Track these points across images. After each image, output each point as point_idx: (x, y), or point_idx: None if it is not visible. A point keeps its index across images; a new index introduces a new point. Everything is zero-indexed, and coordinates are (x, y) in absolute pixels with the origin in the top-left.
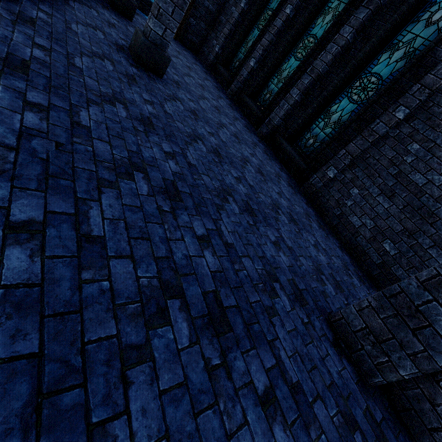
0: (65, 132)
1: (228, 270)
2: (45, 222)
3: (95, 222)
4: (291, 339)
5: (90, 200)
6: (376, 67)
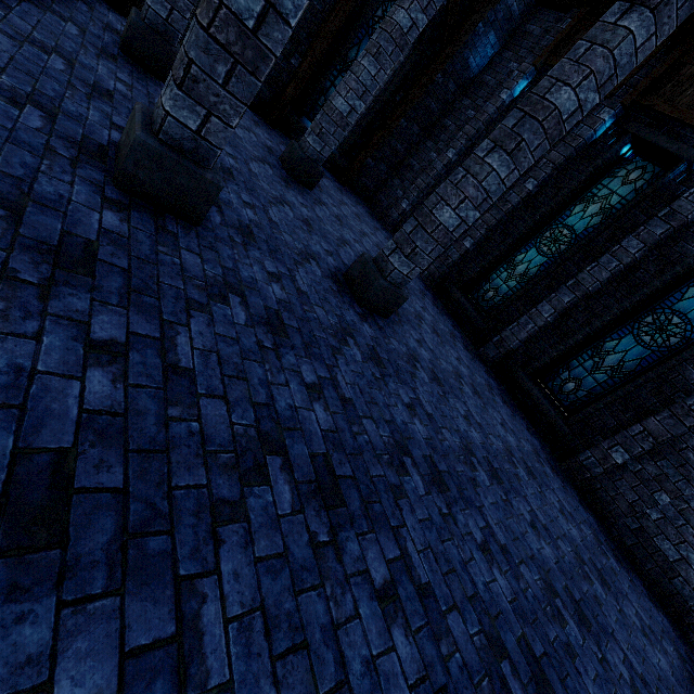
0: (430, 638)
1: None
2: None
3: None
4: None
5: None
6: (679, 303)
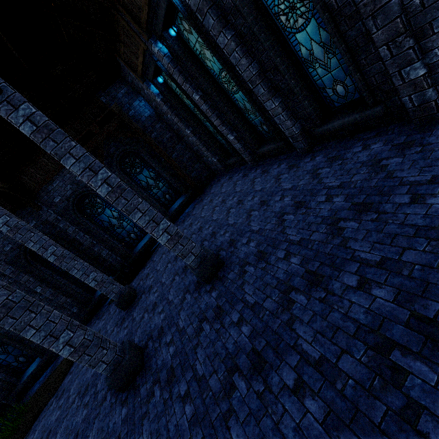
0: None
1: None
2: None
3: None
4: None
5: None
6: None
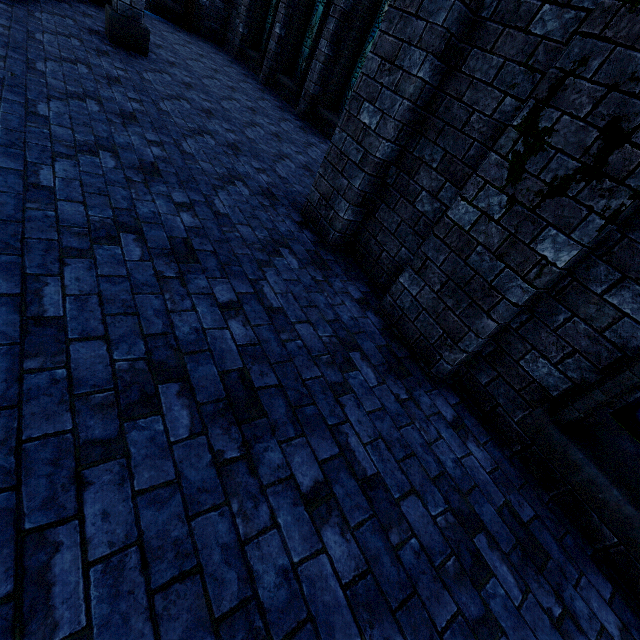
0: (21, 70)
1: (177, 160)
2: (2, 101)
3: (42, 110)
4: (235, 202)
5: (40, 102)
6: None
